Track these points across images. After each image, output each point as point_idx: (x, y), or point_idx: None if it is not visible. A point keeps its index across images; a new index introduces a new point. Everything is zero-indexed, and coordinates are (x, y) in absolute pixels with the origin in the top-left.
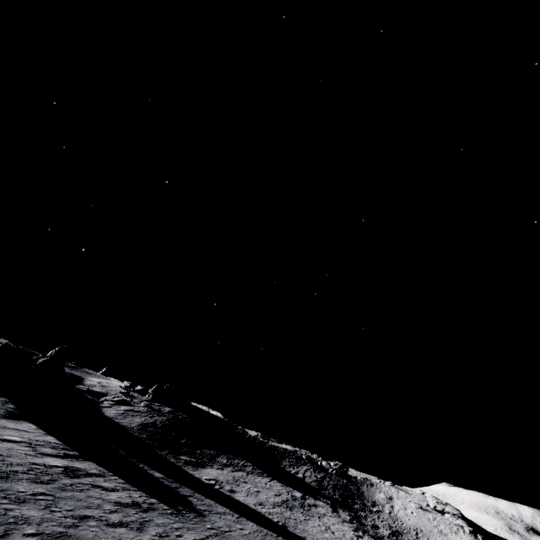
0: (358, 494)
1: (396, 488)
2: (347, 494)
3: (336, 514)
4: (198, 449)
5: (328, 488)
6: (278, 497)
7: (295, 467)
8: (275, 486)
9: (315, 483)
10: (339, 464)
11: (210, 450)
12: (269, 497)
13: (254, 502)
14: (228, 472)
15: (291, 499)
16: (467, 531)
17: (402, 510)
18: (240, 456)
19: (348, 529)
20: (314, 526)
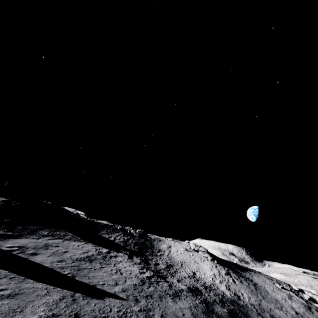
0: (150, 246)
1: (174, 241)
2: (143, 247)
3: (130, 260)
4: (21, 225)
5: (131, 244)
6: (85, 254)
7: (110, 234)
8: (87, 247)
9: (122, 243)
10: (142, 231)
11: (34, 226)
12: (75, 255)
13: (53, 260)
14: (43, 240)
15: (96, 254)
16: (209, 259)
17: (176, 252)
18: (64, 229)
19: (135, 269)
20: (106, 272)
